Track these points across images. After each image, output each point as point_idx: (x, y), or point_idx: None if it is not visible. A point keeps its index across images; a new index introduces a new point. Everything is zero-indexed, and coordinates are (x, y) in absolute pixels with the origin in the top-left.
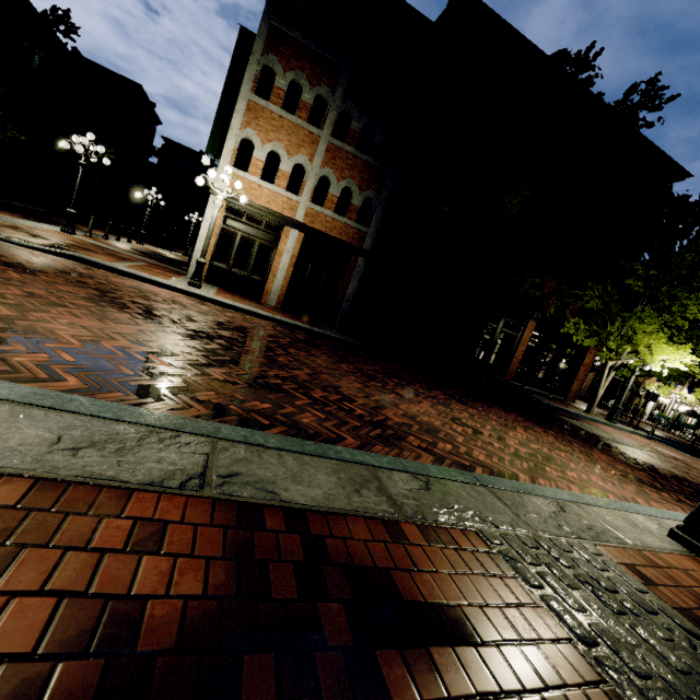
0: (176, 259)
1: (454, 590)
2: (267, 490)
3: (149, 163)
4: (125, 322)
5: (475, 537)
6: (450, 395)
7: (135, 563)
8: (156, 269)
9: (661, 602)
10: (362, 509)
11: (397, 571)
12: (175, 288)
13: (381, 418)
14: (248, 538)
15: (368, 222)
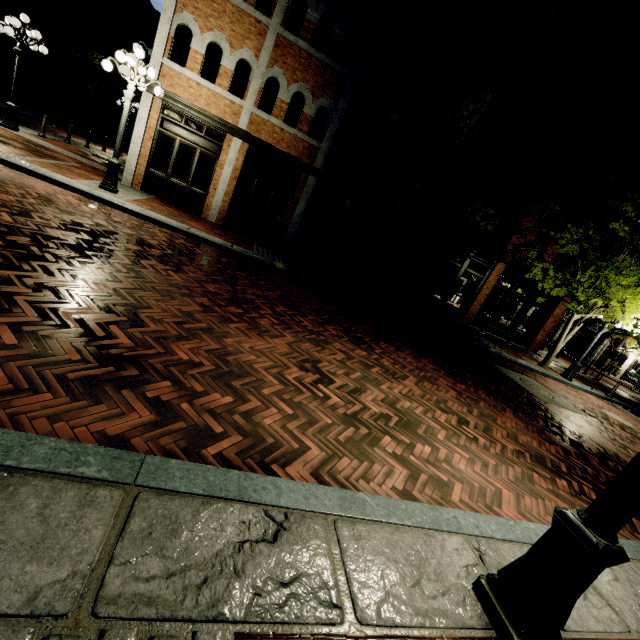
0: None
1: None
2: None
3: None
4: None
5: None
6: (349, 332)
7: None
8: (85, 171)
9: None
10: None
11: None
12: (70, 186)
13: (151, 352)
14: None
15: (321, 136)
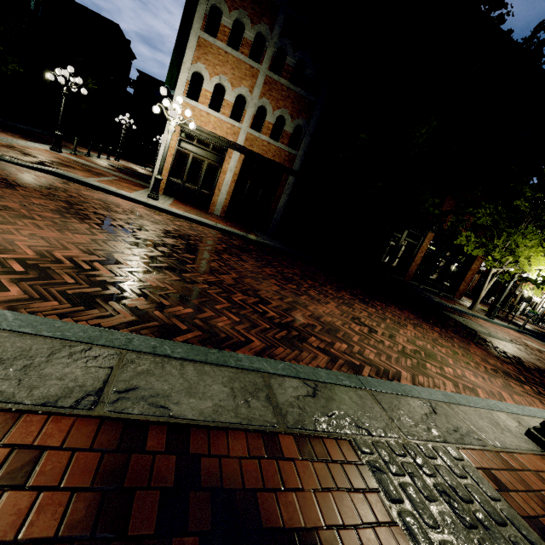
0: (145, 174)
1: (316, 509)
2: (159, 405)
3: (126, 92)
4: (82, 232)
5: (348, 446)
6: (354, 295)
7: None
8: (124, 183)
9: (511, 510)
10: (246, 421)
11: (265, 490)
12: (136, 200)
13: (289, 319)
14: (126, 460)
15: (297, 146)
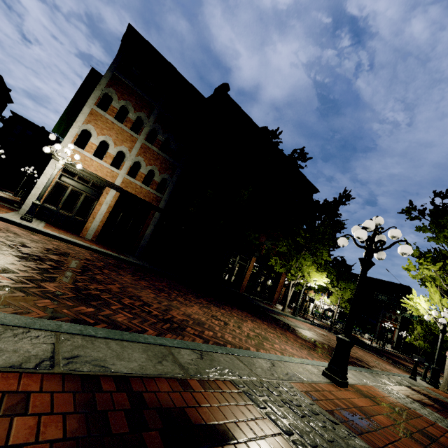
0: (7, 198)
1: (220, 415)
2: (100, 365)
3: None
4: None
5: (230, 384)
6: (209, 301)
7: (5, 425)
8: None
9: (320, 408)
10: (164, 373)
11: (188, 408)
12: (9, 220)
13: (169, 316)
14: (90, 398)
15: (163, 192)
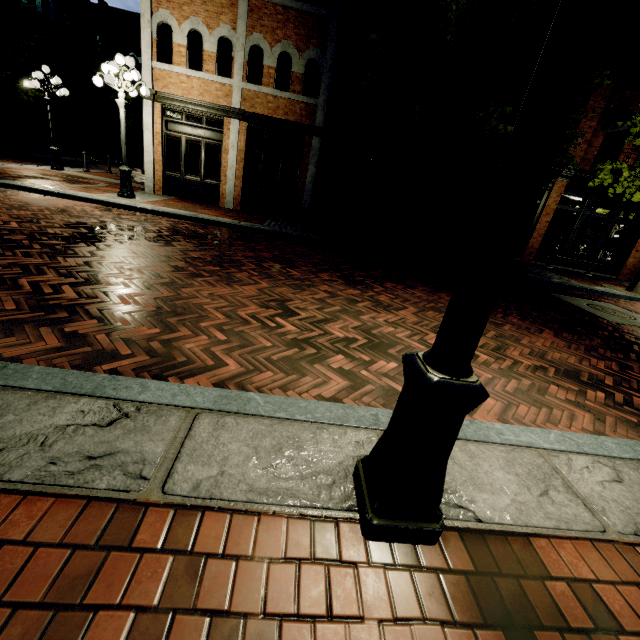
0: None
1: None
2: None
3: None
4: None
5: None
6: (349, 277)
7: None
8: (113, 188)
9: None
10: None
11: None
12: (89, 199)
13: (92, 301)
14: None
15: (316, 92)
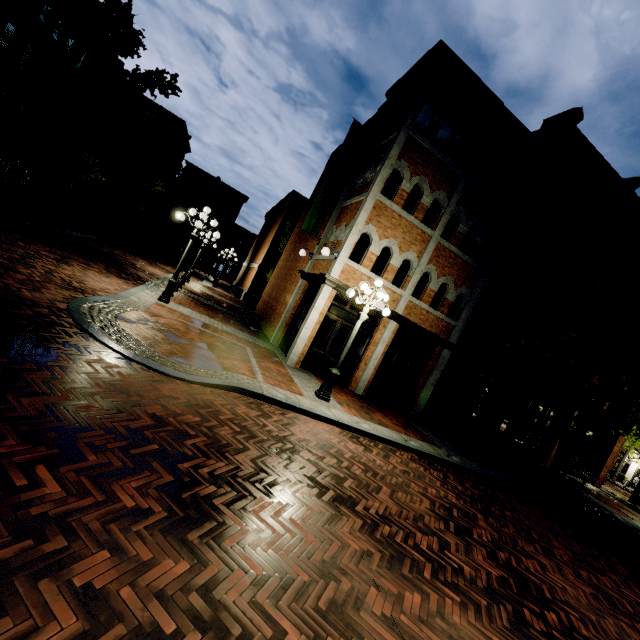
0: (225, 304)
1: None
2: None
3: None
4: None
5: None
6: None
7: None
8: (264, 359)
9: None
10: None
11: None
12: (329, 419)
13: None
14: None
15: (455, 315)
